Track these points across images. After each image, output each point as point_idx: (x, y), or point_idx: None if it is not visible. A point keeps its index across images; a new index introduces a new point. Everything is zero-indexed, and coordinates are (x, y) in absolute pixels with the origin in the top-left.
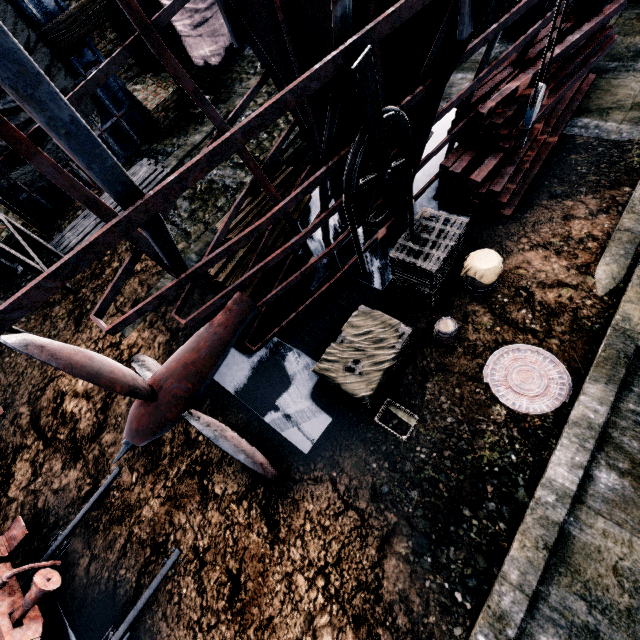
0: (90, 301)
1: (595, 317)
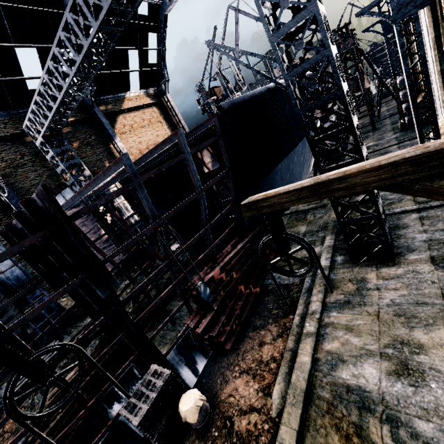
0: None
1: (269, 443)
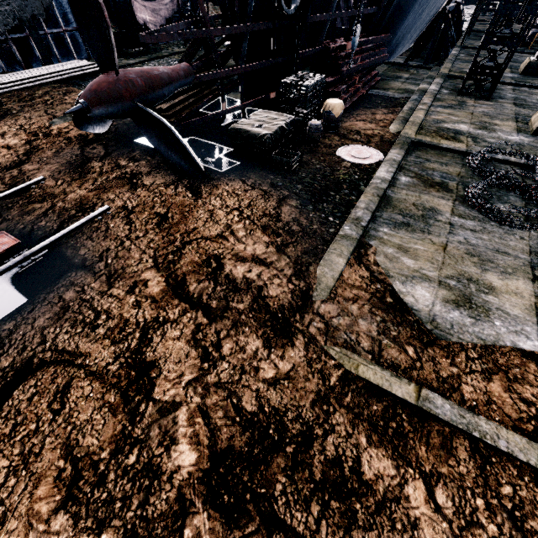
0: (17, 110)
1: (391, 138)
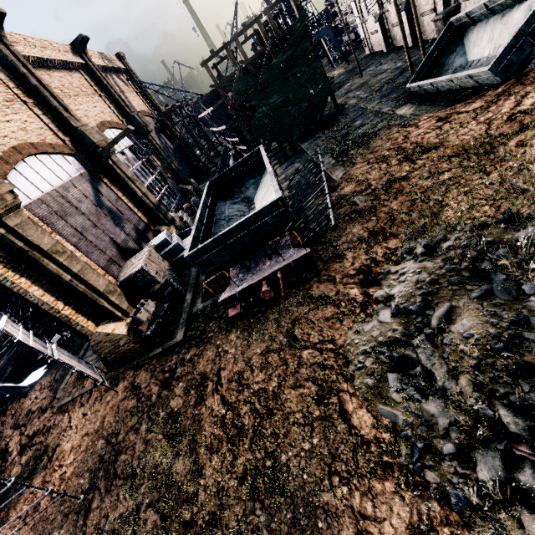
0: None
1: None
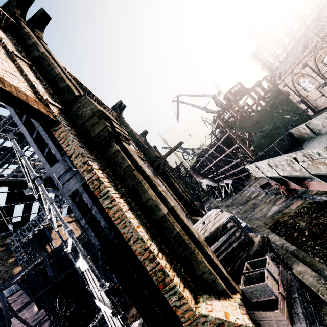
0: None
1: None
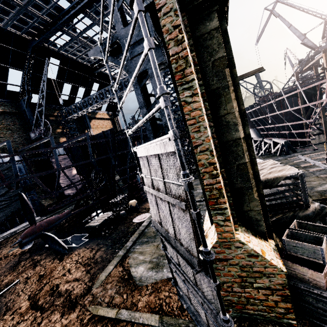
0: None
1: None
